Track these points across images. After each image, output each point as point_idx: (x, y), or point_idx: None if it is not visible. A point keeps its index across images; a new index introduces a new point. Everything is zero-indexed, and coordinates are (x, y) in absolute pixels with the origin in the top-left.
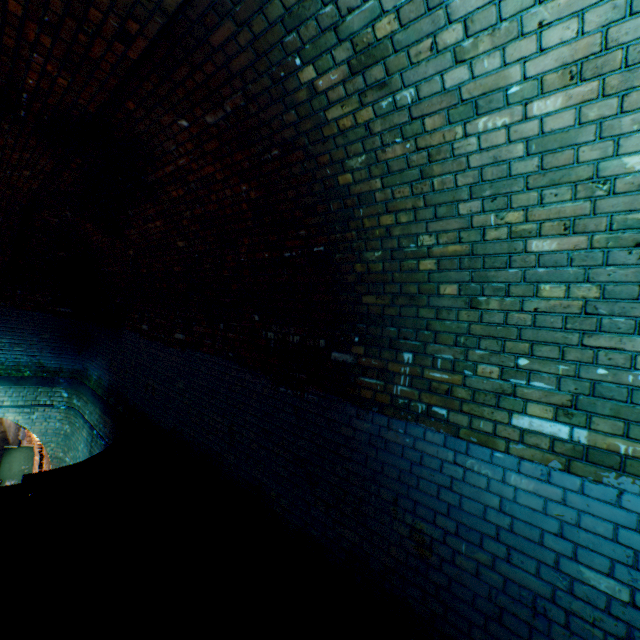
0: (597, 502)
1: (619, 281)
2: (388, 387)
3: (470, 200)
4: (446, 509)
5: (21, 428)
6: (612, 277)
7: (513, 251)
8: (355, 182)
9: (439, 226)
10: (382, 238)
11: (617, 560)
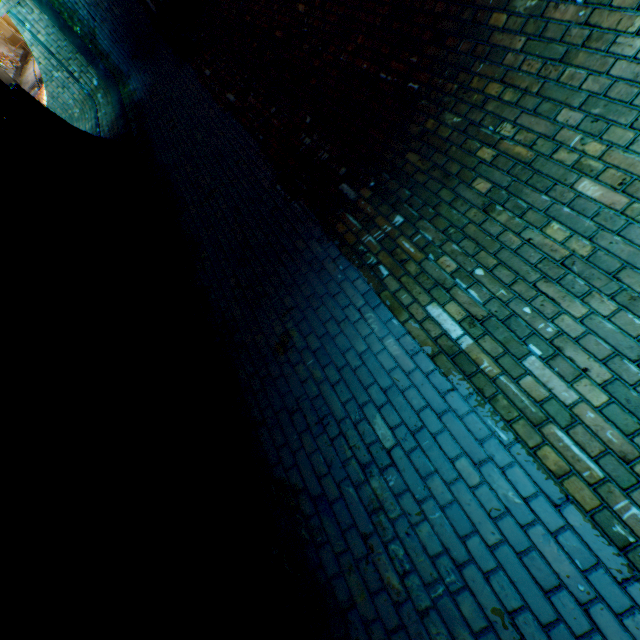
0: (431, 386)
1: (612, 253)
2: (362, 233)
3: (576, 110)
4: (322, 334)
5: (36, 88)
6: (611, 246)
7: (562, 181)
8: (503, 29)
9: (529, 122)
10: (473, 106)
11: (406, 424)
